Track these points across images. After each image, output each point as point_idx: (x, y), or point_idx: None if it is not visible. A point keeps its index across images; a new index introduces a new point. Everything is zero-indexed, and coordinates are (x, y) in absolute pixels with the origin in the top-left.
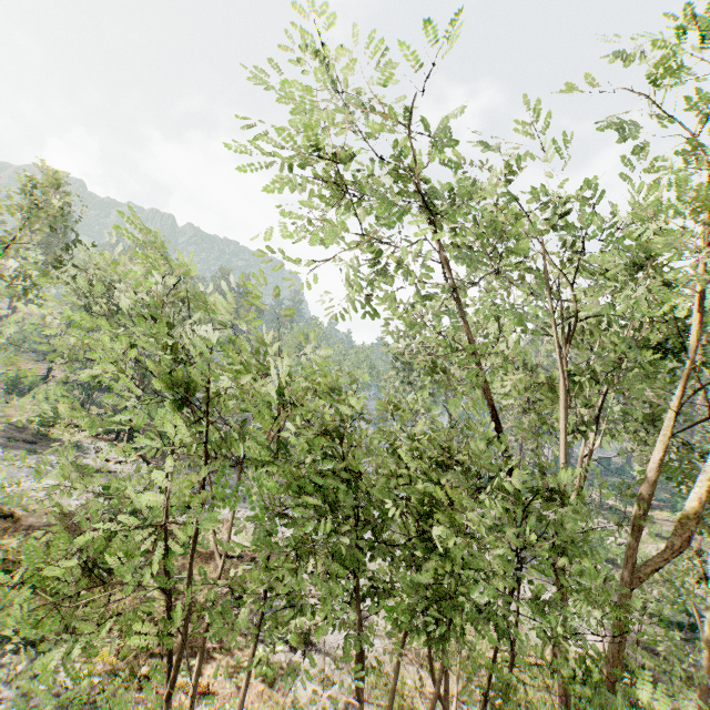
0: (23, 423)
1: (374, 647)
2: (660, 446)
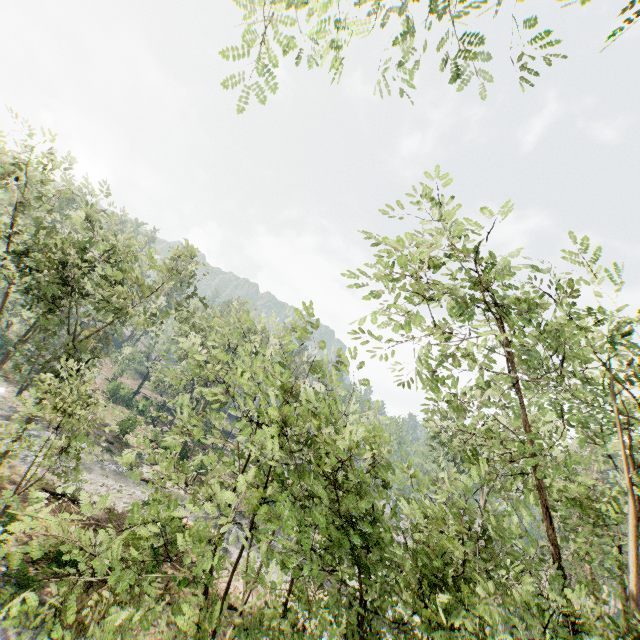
0: (110, 424)
1: None
2: None
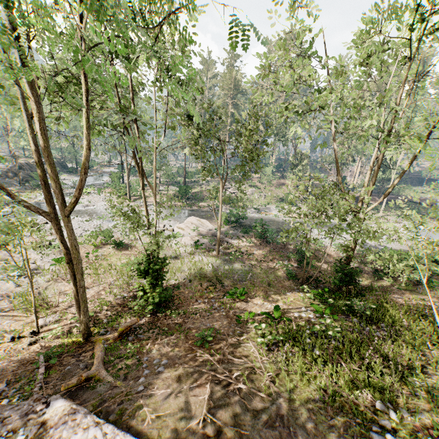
0: None
1: (36, 282)
2: (37, 119)
